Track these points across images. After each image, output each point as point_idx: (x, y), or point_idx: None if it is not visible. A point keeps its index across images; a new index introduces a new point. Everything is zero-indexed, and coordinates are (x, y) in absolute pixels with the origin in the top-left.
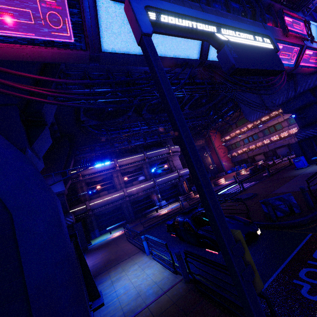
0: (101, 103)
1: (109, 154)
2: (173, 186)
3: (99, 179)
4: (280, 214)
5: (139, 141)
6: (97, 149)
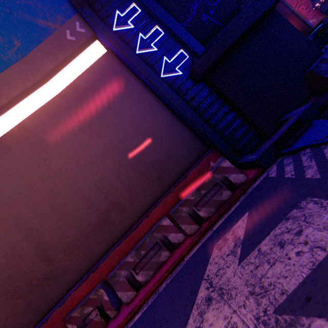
0: None
1: None
2: None
3: None
4: None
5: None
6: None
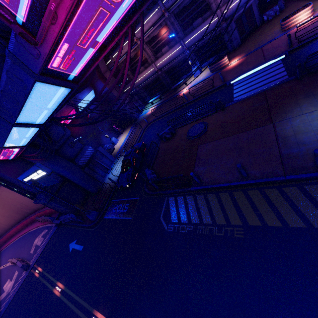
0: None
1: None
2: (215, 37)
3: (132, 57)
4: None
5: None
6: None
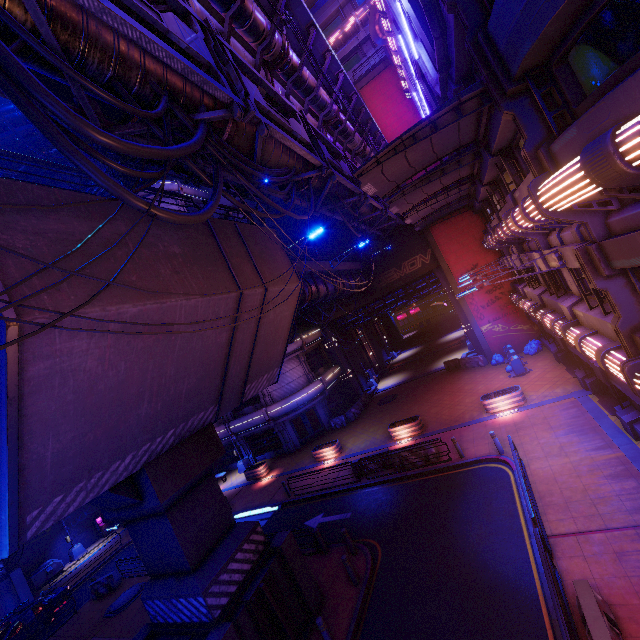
0: None
1: None
2: (271, 430)
3: None
4: None
5: None
6: None
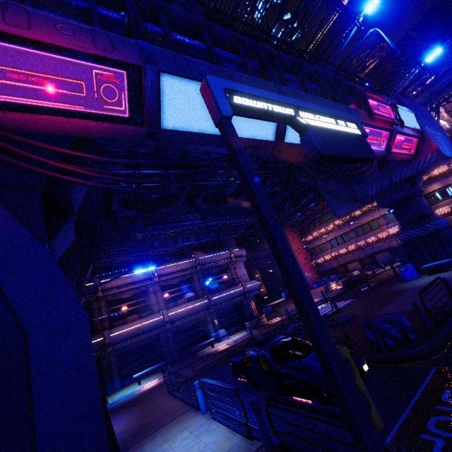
0: (143, 188)
1: (144, 259)
2: (235, 307)
3: (127, 296)
4: (390, 342)
5: (189, 240)
6: (128, 250)
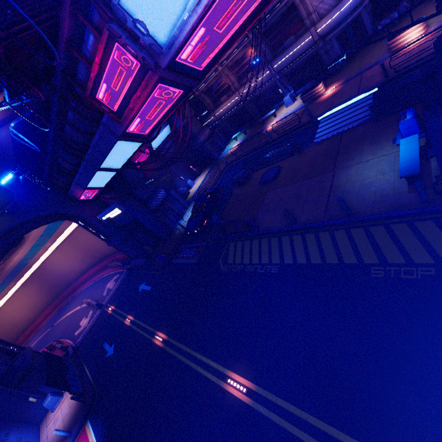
0: None
1: None
2: (312, 58)
3: (213, 84)
4: None
5: None
6: None
